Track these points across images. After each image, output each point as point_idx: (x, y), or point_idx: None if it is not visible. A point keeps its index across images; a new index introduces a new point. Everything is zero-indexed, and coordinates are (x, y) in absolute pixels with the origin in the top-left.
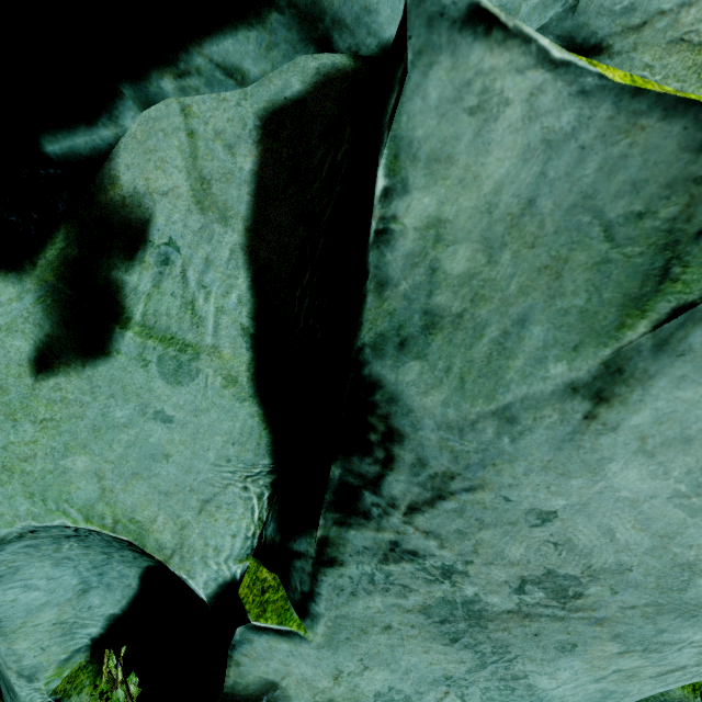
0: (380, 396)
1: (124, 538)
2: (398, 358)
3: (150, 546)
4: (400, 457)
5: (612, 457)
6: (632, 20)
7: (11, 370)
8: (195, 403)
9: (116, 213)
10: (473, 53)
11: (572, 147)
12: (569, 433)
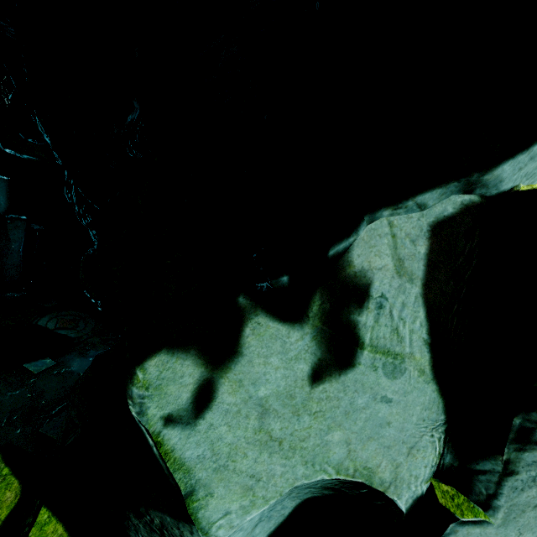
0: None
1: (359, 480)
2: None
3: (375, 483)
4: None
5: None
6: None
7: (297, 383)
8: (404, 388)
9: (351, 281)
10: None
11: None
12: None
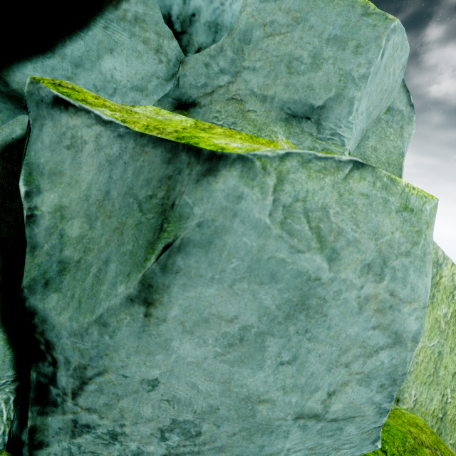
0: (37, 319)
1: None
2: (44, 293)
3: None
4: (58, 359)
5: (172, 338)
6: (207, 90)
7: None
8: None
9: None
10: (62, 118)
11: (121, 163)
12: (141, 327)
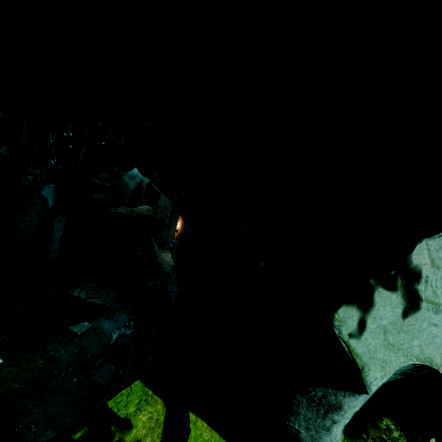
0: None
1: (426, 364)
2: None
3: (434, 365)
4: None
5: None
6: None
7: (397, 318)
8: None
9: (412, 270)
10: None
11: None
12: None
